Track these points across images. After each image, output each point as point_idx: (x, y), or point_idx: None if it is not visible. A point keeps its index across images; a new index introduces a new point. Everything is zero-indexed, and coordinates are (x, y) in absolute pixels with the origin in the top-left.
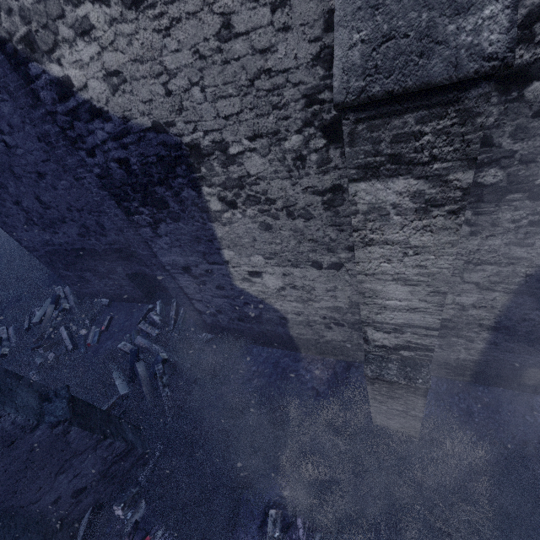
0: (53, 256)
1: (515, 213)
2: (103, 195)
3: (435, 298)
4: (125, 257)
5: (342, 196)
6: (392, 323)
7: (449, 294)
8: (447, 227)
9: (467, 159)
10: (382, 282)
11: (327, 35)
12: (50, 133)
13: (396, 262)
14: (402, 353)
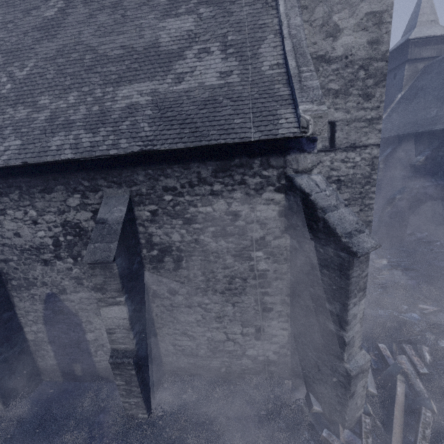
0: None
1: (26, 294)
2: None
3: None
4: None
5: None
6: None
7: (28, 326)
8: None
9: None
10: None
11: None
12: None
13: None
14: None
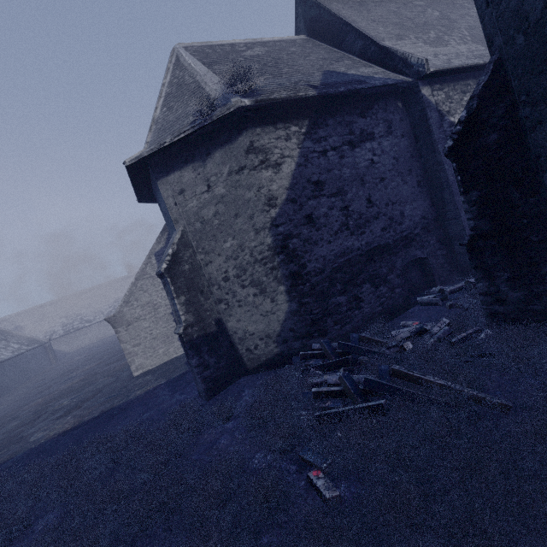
0: (338, 274)
1: None
2: (450, 164)
3: None
4: (407, 244)
5: None
6: None
7: None
8: None
9: None
10: None
11: None
12: (440, 138)
13: None
14: None
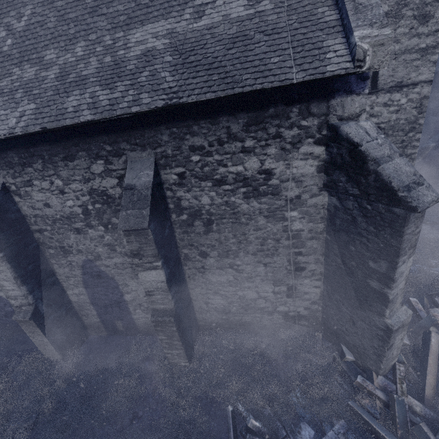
0: None
1: (64, 261)
2: None
3: (15, 285)
4: None
5: None
6: (13, 296)
7: (70, 290)
8: (4, 265)
9: None
10: (2, 281)
11: None
12: None
13: (1, 275)
14: (23, 308)
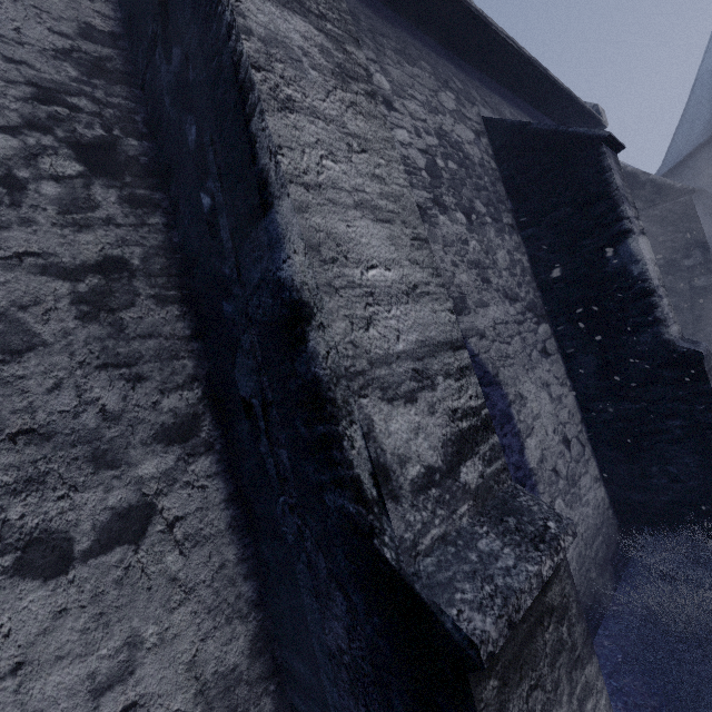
0: None
1: None
2: None
3: (423, 253)
4: None
5: (129, 284)
6: (404, 351)
7: None
8: (374, 115)
9: (352, 38)
10: (341, 211)
11: (85, 43)
12: None
13: (345, 163)
14: (465, 478)
